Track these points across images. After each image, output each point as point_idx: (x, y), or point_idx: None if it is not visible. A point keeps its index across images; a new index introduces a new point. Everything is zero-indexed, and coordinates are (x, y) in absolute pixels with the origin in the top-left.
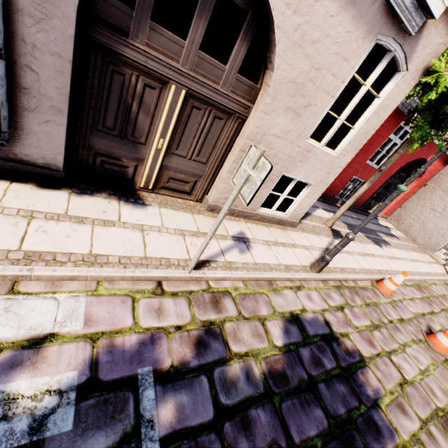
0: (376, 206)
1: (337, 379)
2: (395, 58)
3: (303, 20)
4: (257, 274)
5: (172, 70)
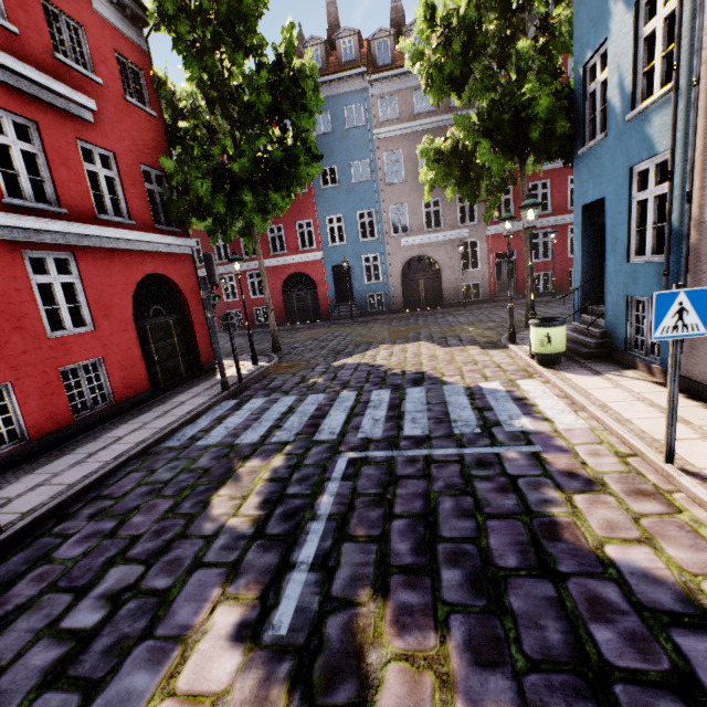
0: None
1: (571, 636)
2: None
3: None
4: None
5: None
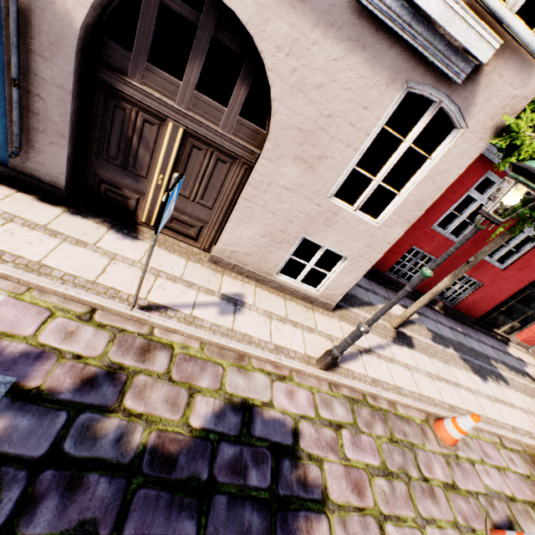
0: (509, 326)
1: (256, 503)
2: (446, 111)
3: (300, 63)
4: (224, 340)
5: (168, 108)
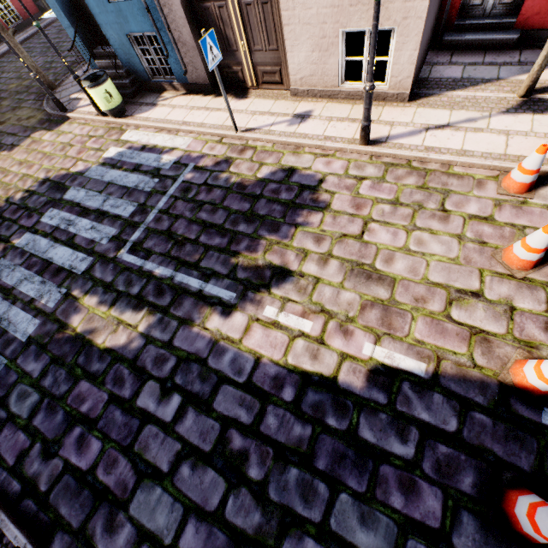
0: None
1: (281, 204)
2: None
3: None
4: (285, 139)
5: None
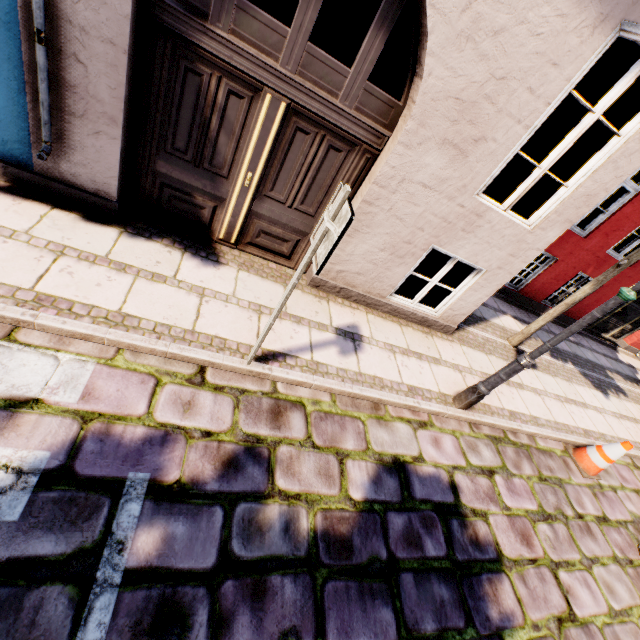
0: (619, 329)
1: (440, 575)
2: None
3: None
4: (357, 388)
5: (267, 71)
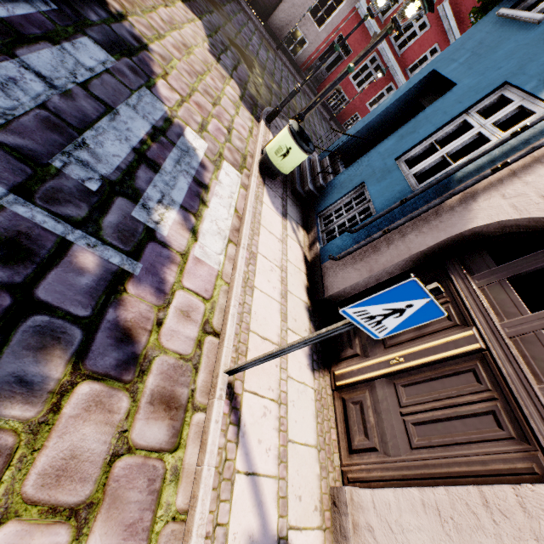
0: None
1: None
2: None
3: None
4: None
5: (485, 319)
